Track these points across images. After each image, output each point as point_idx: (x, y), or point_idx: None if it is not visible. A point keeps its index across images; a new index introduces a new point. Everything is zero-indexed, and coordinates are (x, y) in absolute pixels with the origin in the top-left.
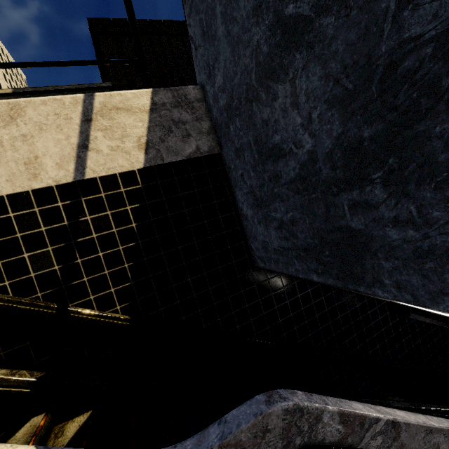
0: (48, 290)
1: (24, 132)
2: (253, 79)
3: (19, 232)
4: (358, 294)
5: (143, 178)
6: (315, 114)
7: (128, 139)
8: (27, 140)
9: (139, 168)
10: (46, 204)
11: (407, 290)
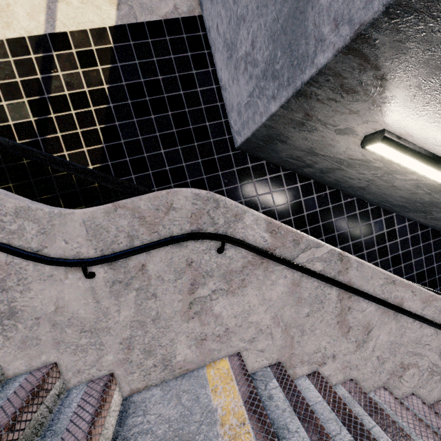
0: (26, 139)
1: None
2: None
3: None
4: (359, 199)
5: (115, 37)
6: None
7: None
8: None
9: (110, 25)
10: (20, 55)
11: (344, 19)
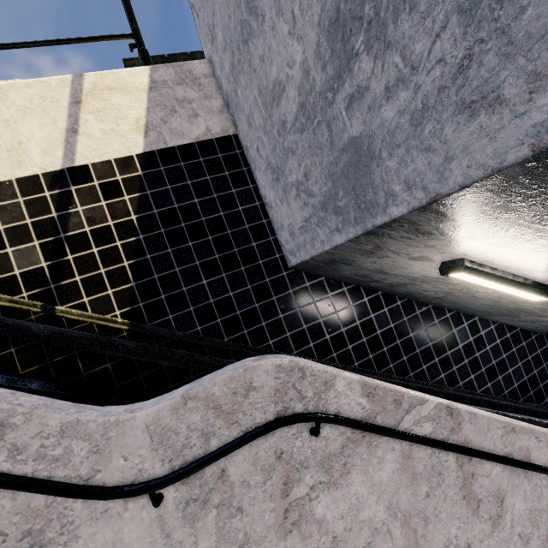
0: (35, 290)
1: (7, 118)
2: (244, 11)
3: (1, 225)
4: (435, 306)
5: (143, 164)
6: (296, 8)
7: (123, 121)
8: (9, 126)
9: (137, 153)
10: (32, 194)
11: (416, 184)
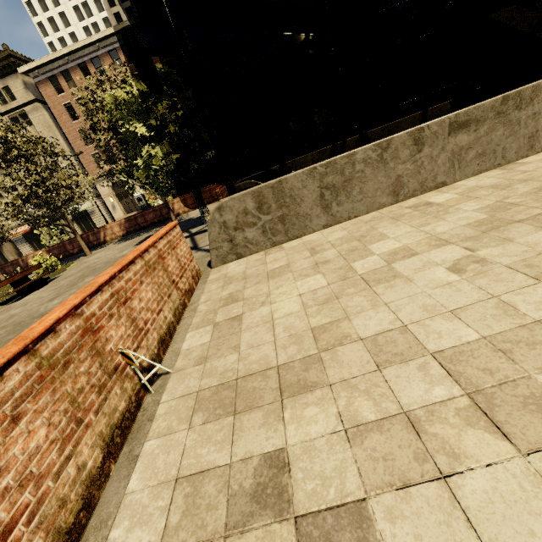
0: None
1: None
2: None
3: None
4: None
5: None
6: None
7: None
8: None
9: None
10: None
11: None
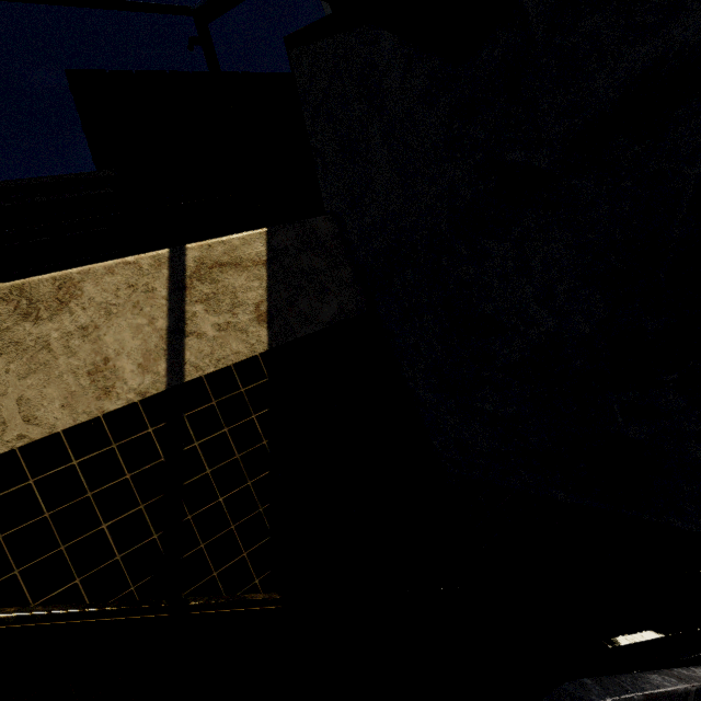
0: (146, 577)
1: (84, 323)
2: (443, 226)
3: (90, 489)
4: None
5: (270, 366)
6: (560, 289)
7: (241, 309)
8: (88, 335)
9: (262, 351)
10: (129, 434)
11: None
